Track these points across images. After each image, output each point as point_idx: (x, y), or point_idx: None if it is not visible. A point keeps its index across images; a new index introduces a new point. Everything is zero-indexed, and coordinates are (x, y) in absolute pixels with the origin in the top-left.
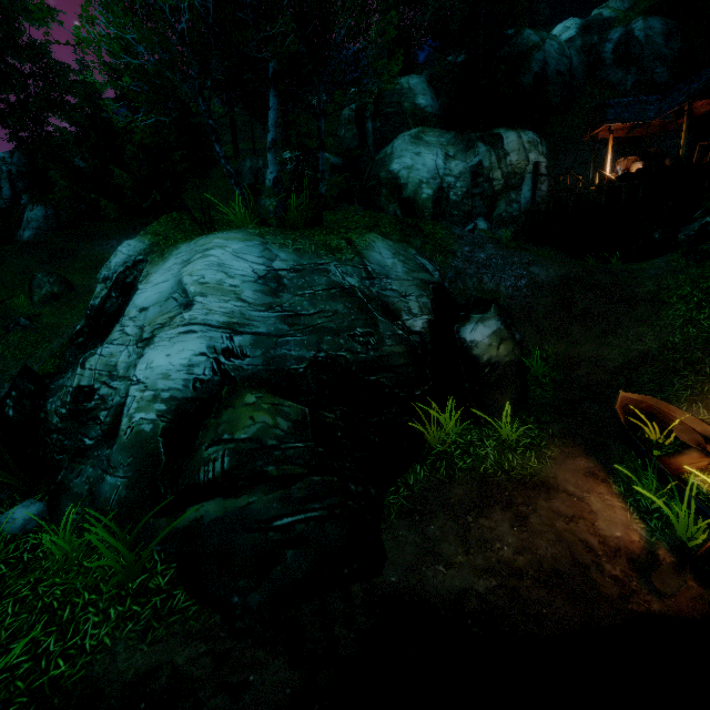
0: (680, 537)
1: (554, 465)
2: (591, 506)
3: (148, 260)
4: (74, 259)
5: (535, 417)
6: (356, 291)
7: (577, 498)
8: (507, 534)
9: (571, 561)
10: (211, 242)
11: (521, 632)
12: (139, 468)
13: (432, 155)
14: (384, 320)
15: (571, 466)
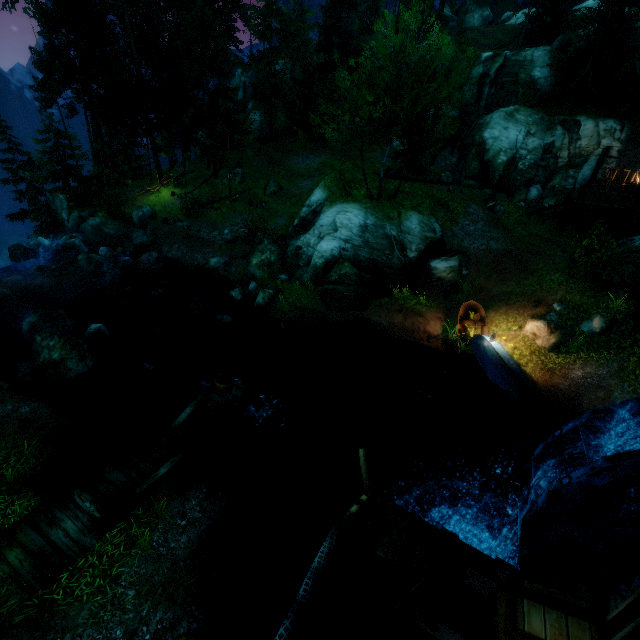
0: (449, 338)
1: (429, 312)
2: (430, 323)
3: (325, 204)
4: (280, 167)
5: (441, 301)
6: (392, 237)
7: (427, 320)
8: (399, 319)
9: (412, 329)
10: (348, 208)
11: (389, 334)
12: (314, 274)
13: (516, 131)
14: (397, 251)
15: (435, 314)
